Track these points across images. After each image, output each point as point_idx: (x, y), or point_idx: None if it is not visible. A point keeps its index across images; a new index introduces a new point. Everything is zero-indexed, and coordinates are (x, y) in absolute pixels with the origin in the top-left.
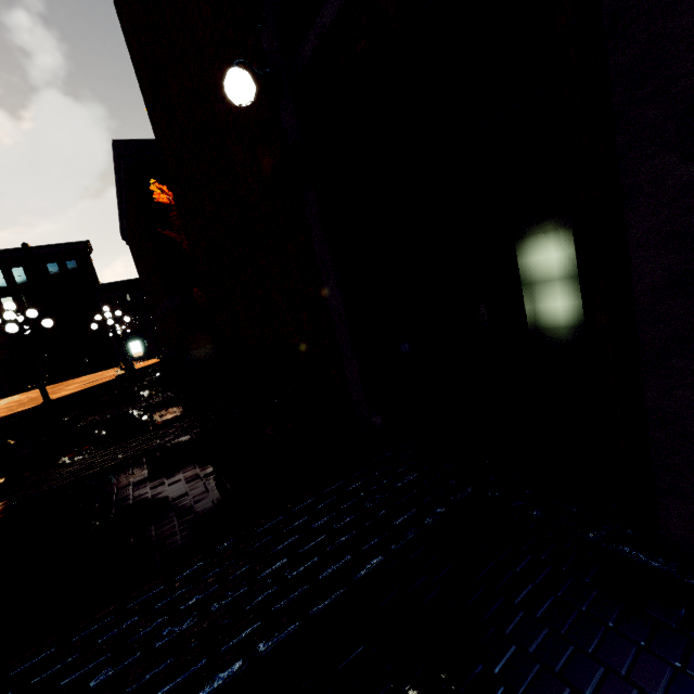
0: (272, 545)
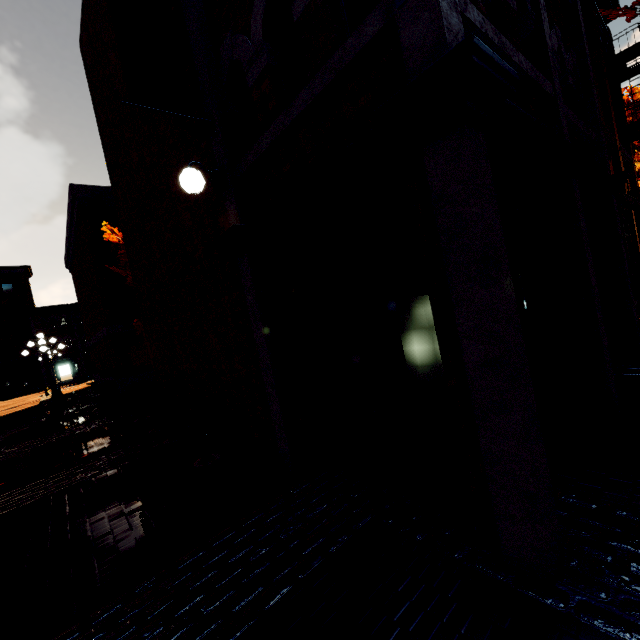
0: (191, 582)
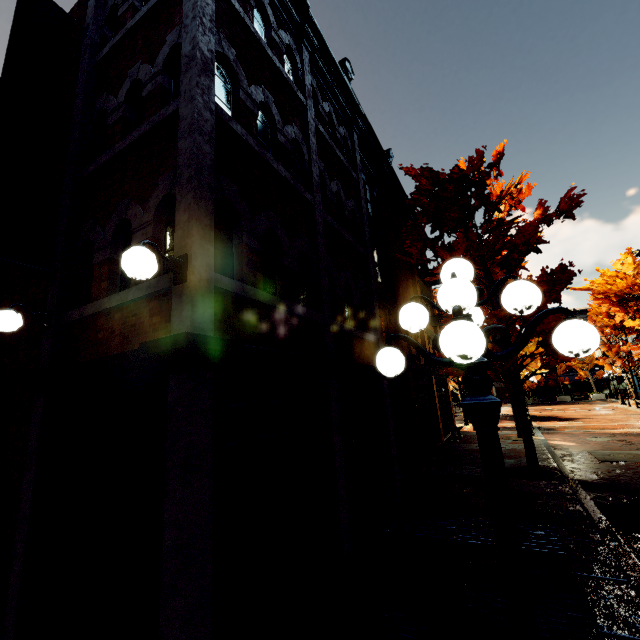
0: None
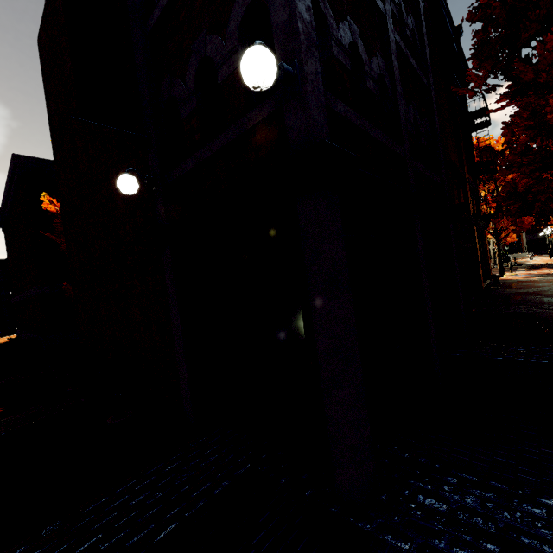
0: (93, 523)
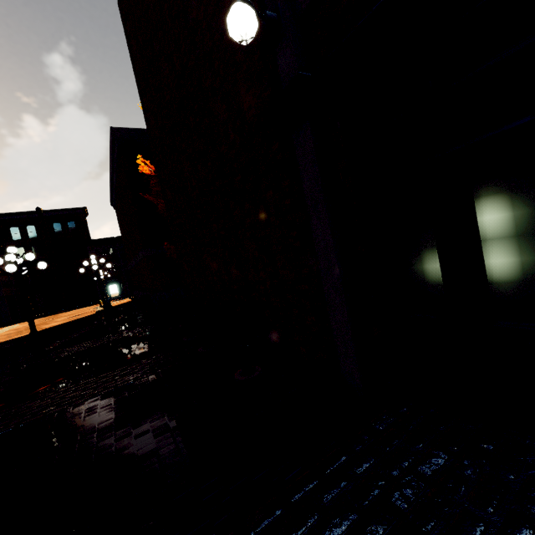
0: None
